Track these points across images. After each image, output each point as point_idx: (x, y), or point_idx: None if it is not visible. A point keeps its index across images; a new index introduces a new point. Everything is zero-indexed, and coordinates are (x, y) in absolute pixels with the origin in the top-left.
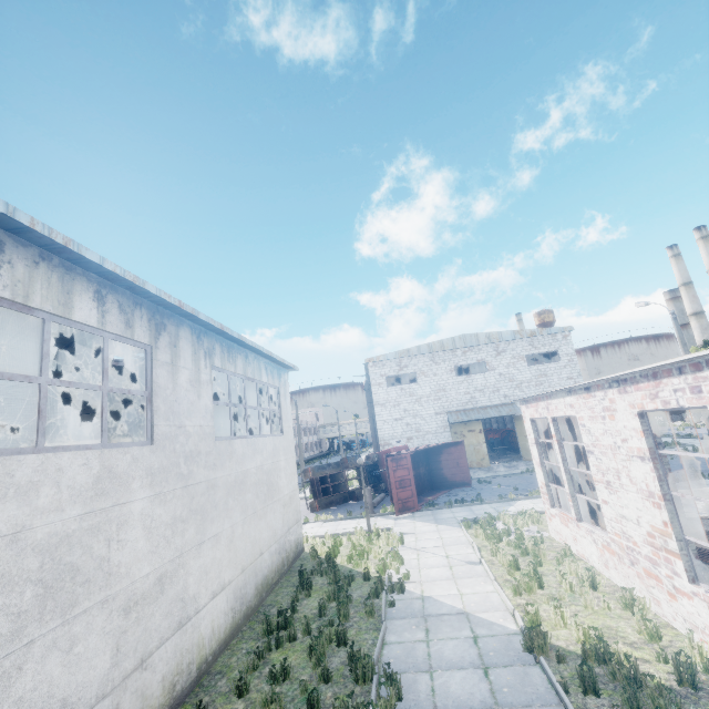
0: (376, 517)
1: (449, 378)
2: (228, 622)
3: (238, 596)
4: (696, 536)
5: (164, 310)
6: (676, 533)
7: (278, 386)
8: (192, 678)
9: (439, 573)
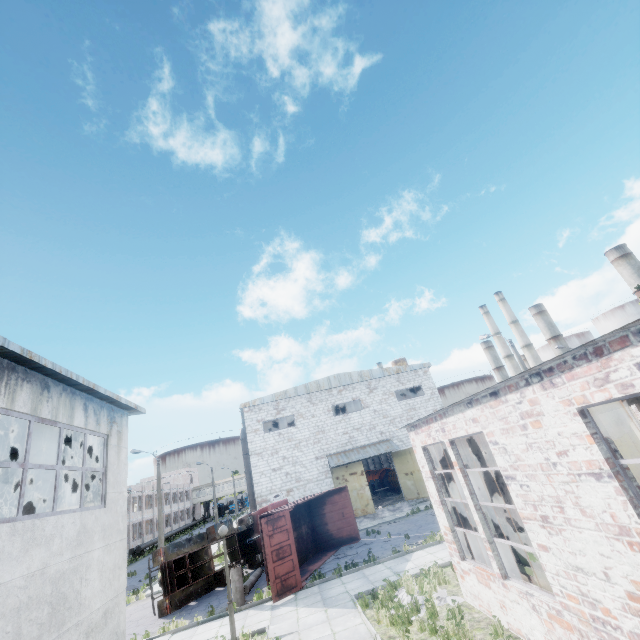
0: (247, 611)
1: (327, 418)
2: None
3: None
4: None
5: None
6: None
7: (107, 433)
8: None
9: None
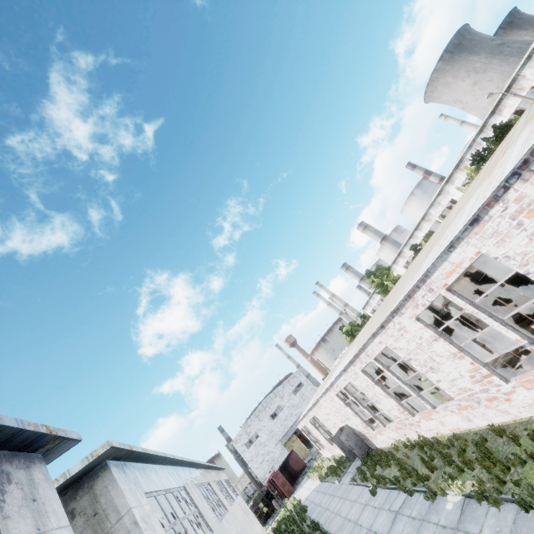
0: (283, 508)
1: (270, 423)
2: None
3: None
4: None
5: (214, 470)
6: (326, 439)
7: (227, 478)
8: None
9: (306, 492)
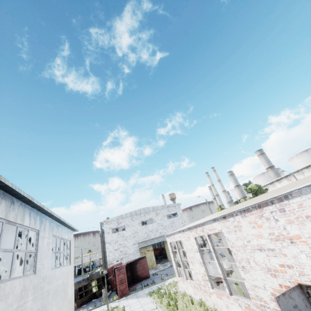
0: (109, 303)
1: (138, 227)
2: None
3: None
4: (219, 278)
5: (43, 214)
6: (207, 273)
7: (70, 240)
8: None
9: None
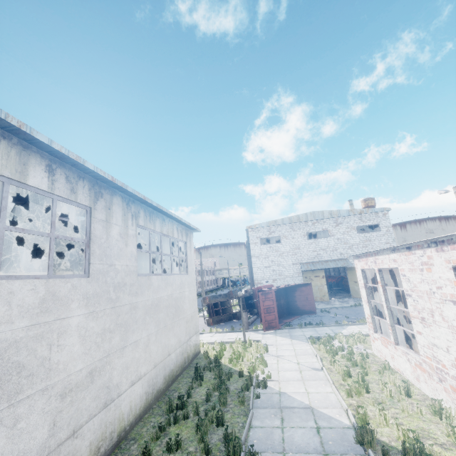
0: (250, 332)
1: (302, 240)
2: (143, 402)
3: (151, 384)
4: None
5: (102, 183)
6: None
7: (185, 241)
8: (113, 442)
9: (292, 375)
